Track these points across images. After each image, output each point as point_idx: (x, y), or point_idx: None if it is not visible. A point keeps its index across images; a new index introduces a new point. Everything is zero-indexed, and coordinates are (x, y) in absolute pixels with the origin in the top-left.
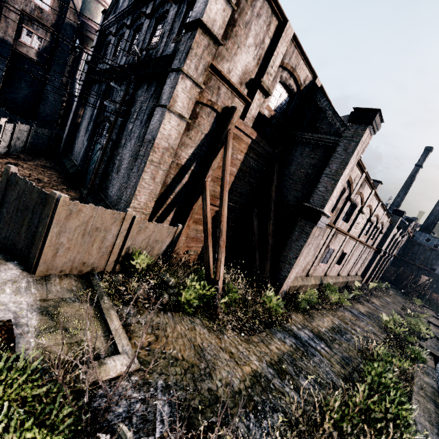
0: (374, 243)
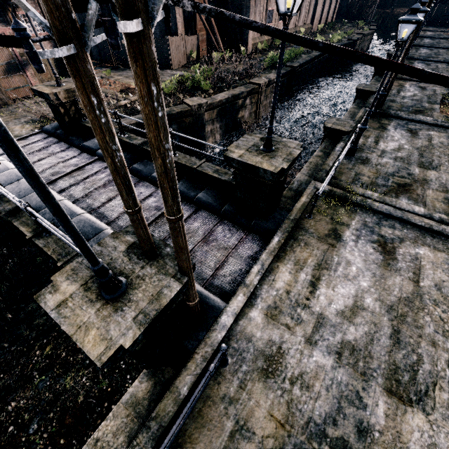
0: None
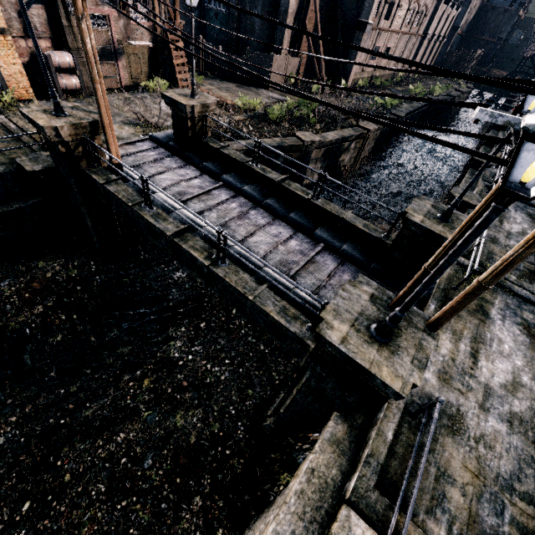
0: (419, 29)
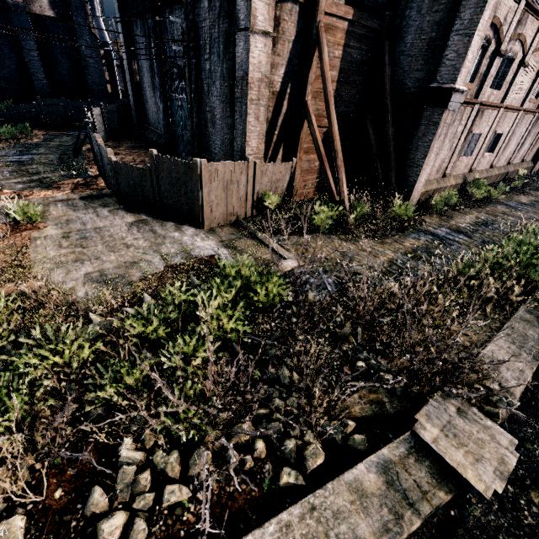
0: None
